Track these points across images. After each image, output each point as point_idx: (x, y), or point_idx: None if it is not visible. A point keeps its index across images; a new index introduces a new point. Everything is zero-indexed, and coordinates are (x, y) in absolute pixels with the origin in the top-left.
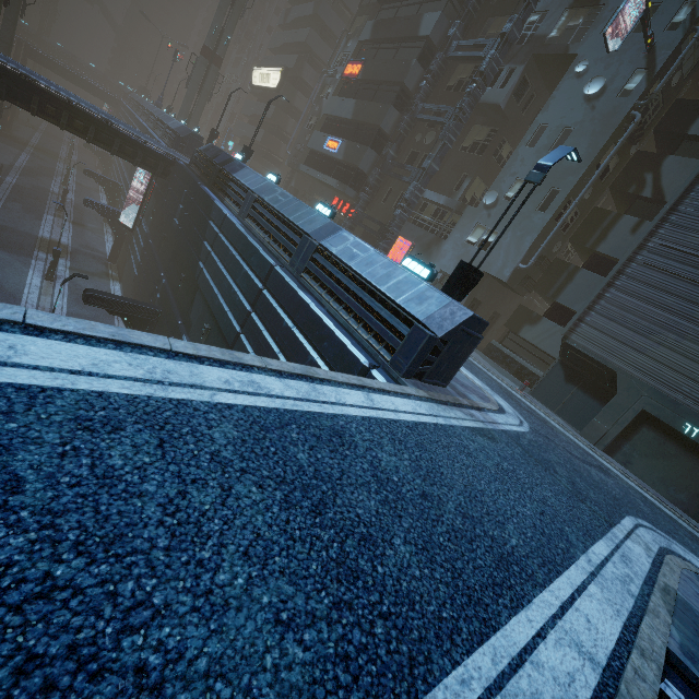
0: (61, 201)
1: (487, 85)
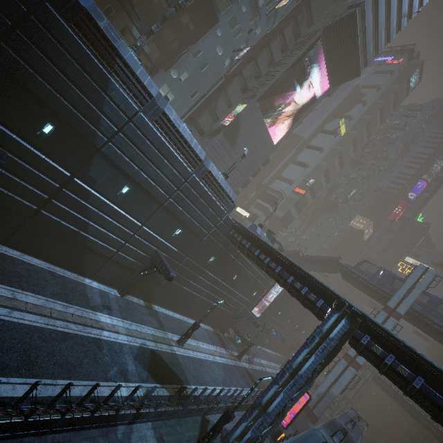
0: None
1: None
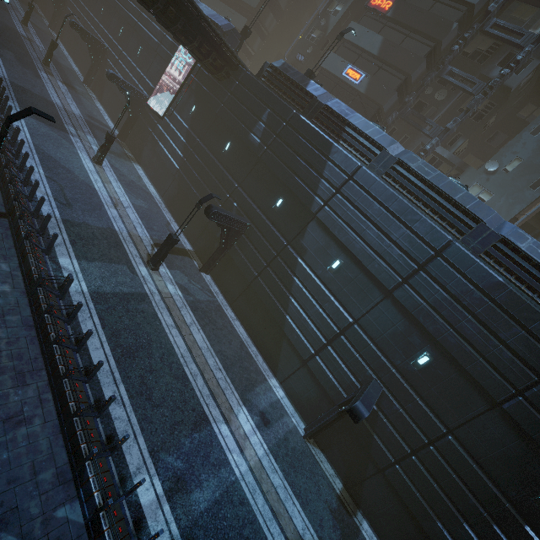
0: (48, 55)
1: (514, 72)
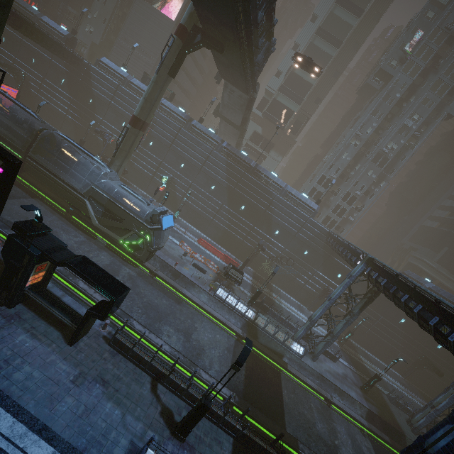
0: None
1: None
